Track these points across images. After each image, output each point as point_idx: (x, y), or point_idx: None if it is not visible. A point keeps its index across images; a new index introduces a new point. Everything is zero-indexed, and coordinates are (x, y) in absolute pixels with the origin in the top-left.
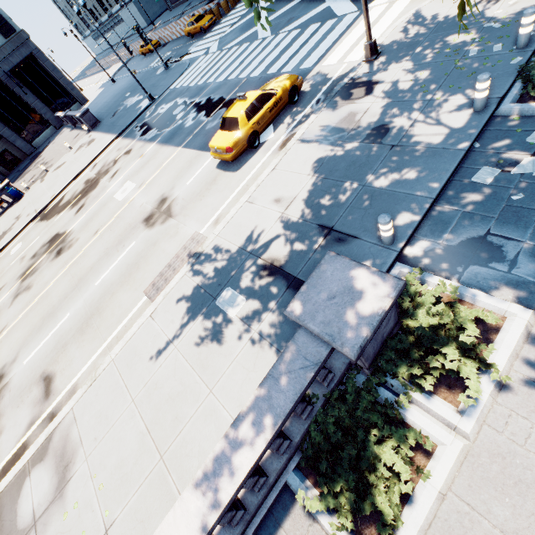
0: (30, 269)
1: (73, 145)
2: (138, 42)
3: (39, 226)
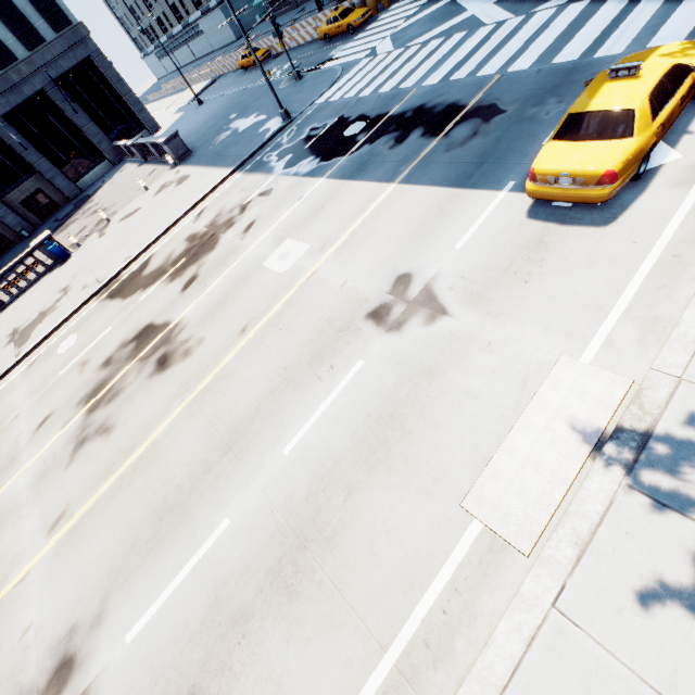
0: (103, 389)
1: (148, 184)
2: (229, 56)
3: (109, 308)
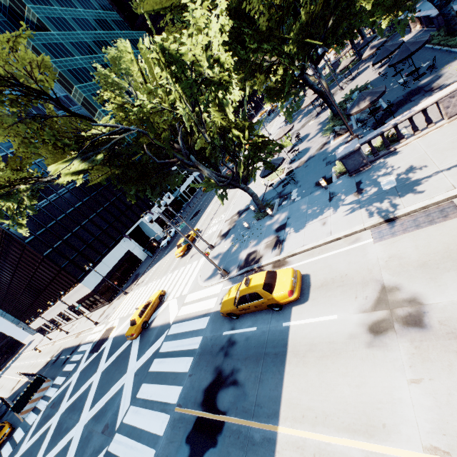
0: None
1: None
2: None
3: None
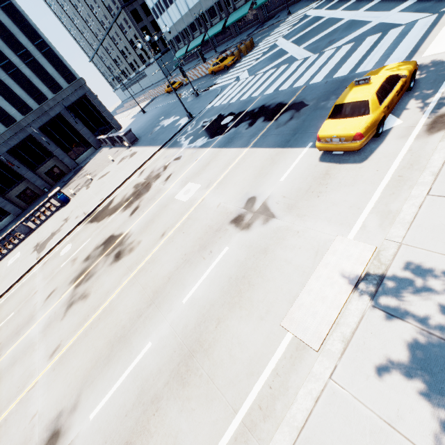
0: (84, 273)
1: (114, 158)
2: (160, 86)
3: (89, 228)
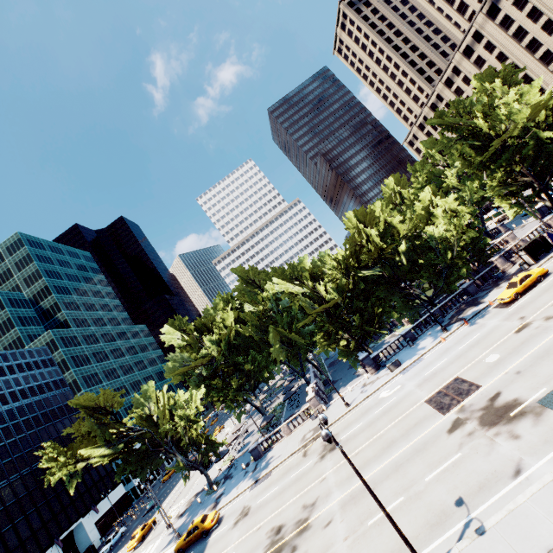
0: (300, 528)
1: None
2: None
3: None
